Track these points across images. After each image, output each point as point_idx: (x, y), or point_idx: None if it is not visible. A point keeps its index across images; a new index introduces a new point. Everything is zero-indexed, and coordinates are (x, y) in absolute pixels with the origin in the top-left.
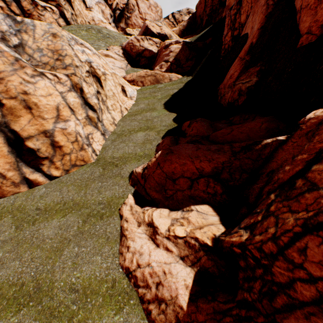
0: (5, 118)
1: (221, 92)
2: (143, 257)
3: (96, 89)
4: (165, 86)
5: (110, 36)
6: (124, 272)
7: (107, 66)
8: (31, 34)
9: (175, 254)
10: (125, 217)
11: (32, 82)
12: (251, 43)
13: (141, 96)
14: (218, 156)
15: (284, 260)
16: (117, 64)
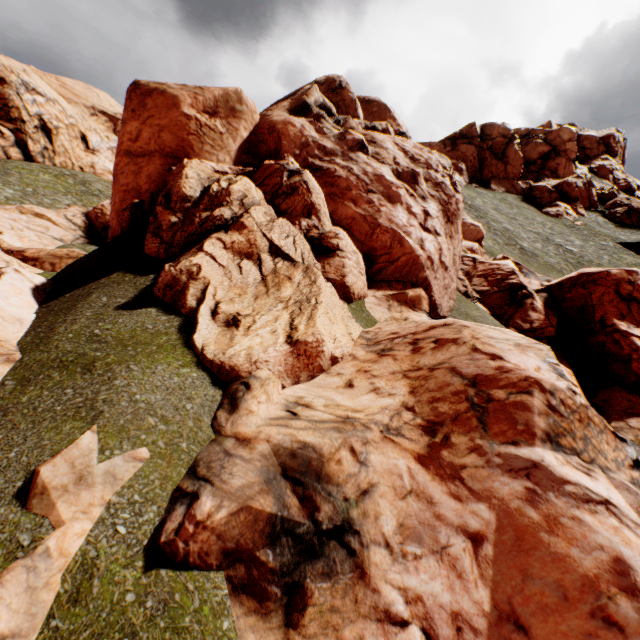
0: None
1: None
2: None
3: None
4: None
5: (103, 193)
6: None
7: None
8: None
9: None
10: None
11: None
12: None
13: None
14: None
15: None
16: (55, 232)
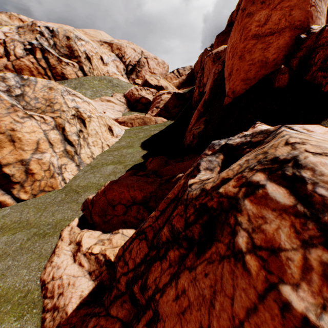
0: None
1: (186, 135)
2: (59, 271)
3: (79, 128)
4: (150, 127)
5: (119, 85)
6: (41, 284)
7: (95, 110)
8: (33, 87)
9: (86, 268)
10: (62, 237)
11: (21, 121)
12: (204, 98)
13: (126, 135)
14: (149, 186)
15: (123, 260)
16: (116, 108)
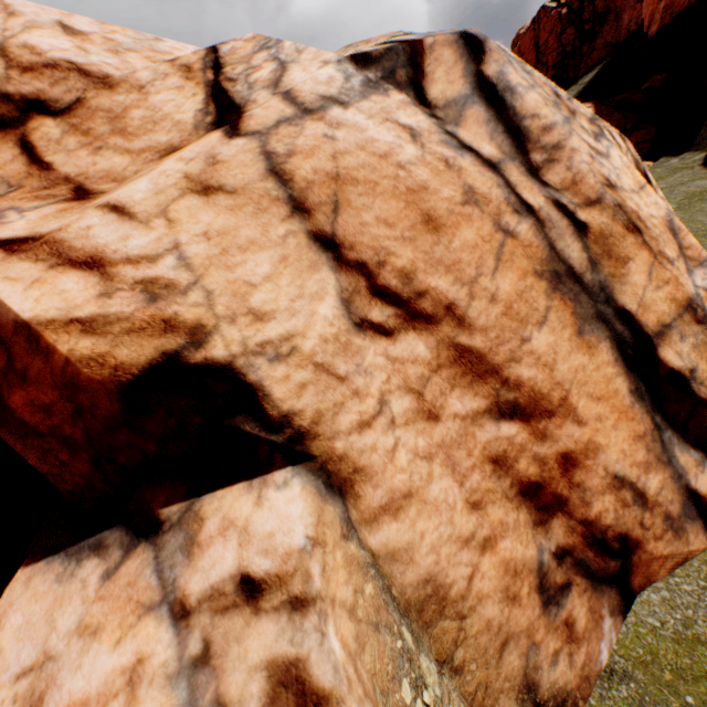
0: (596, 270)
1: None
2: None
3: None
4: None
5: None
6: None
7: None
8: None
9: None
10: None
11: (599, 152)
12: None
13: None
14: None
15: None
16: None
